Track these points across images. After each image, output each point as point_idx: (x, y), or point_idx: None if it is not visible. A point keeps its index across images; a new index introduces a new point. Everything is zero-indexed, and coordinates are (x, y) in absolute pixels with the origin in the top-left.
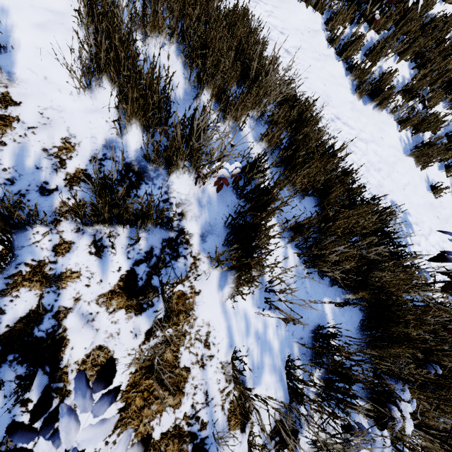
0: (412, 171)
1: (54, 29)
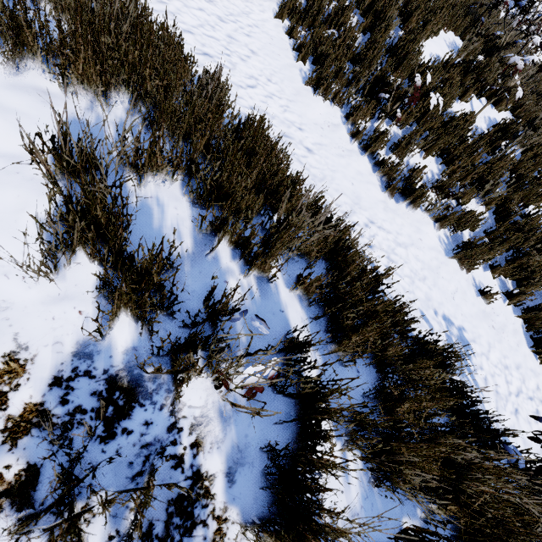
0: (458, 275)
1: (5, 182)
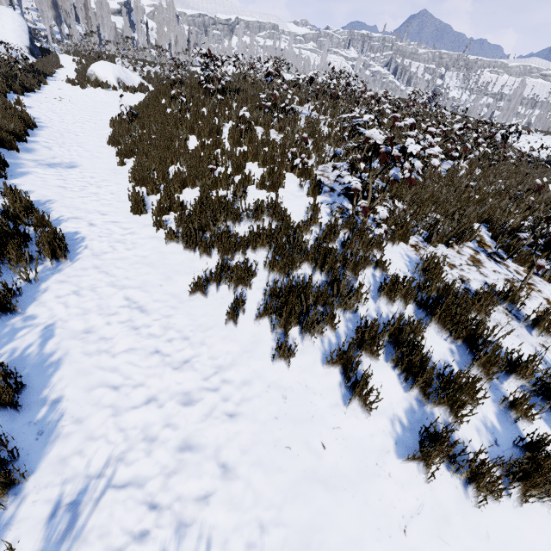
0: (114, 159)
1: None
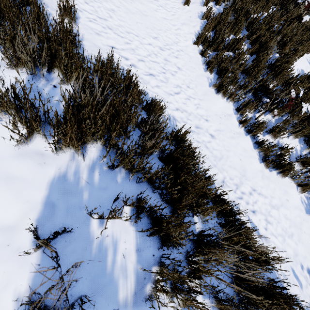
0: None
1: None
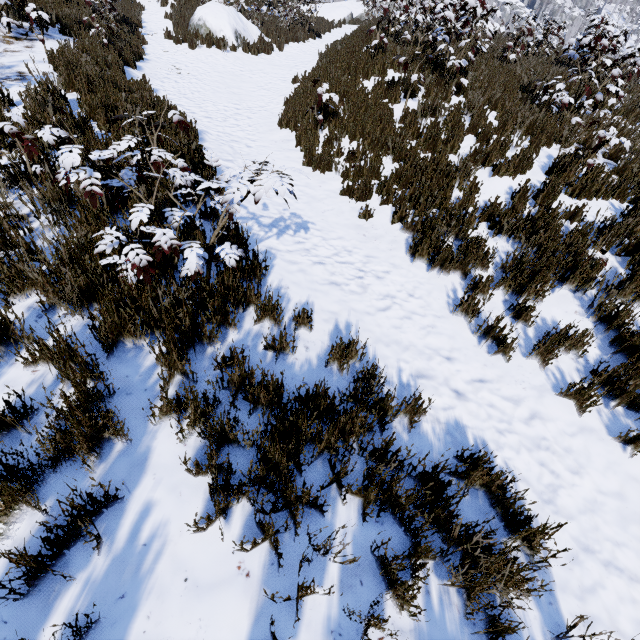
0: (343, 203)
1: None
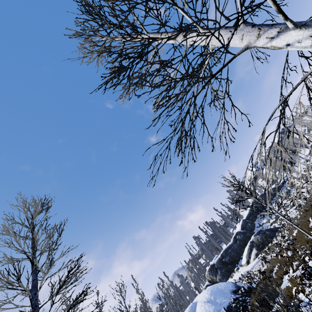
0: None
1: None
